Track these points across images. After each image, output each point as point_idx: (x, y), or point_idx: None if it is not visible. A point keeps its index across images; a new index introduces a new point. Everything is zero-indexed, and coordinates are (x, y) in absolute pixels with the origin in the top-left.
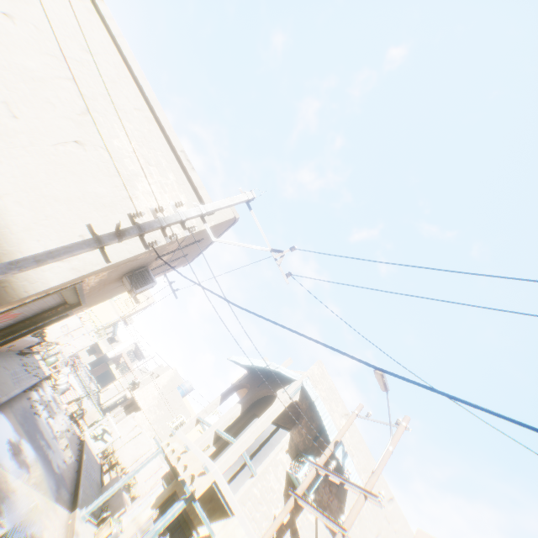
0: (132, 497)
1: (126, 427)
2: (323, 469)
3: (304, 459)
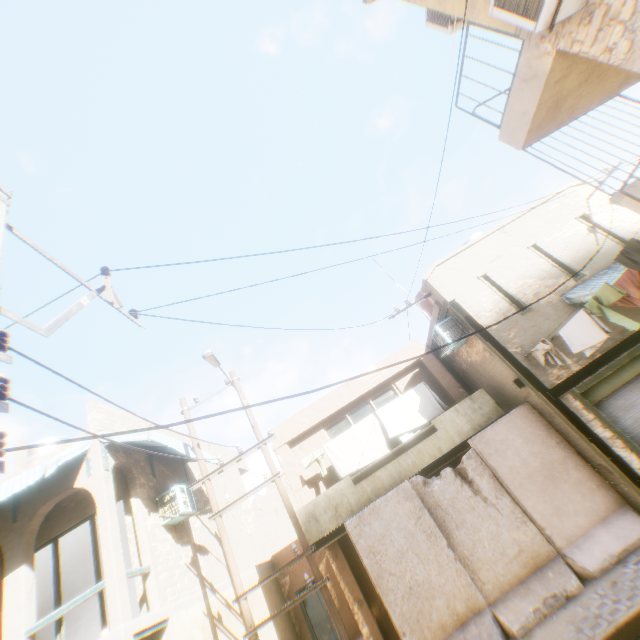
0: None
1: None
2: (217, 472)
3: (170, 495)
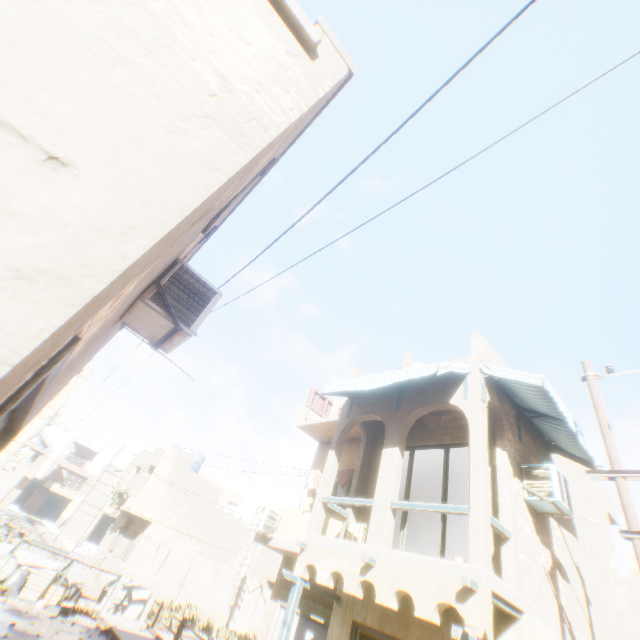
0: (202, 628)
1: (145, 556)
2: None
3: (540, 472)
